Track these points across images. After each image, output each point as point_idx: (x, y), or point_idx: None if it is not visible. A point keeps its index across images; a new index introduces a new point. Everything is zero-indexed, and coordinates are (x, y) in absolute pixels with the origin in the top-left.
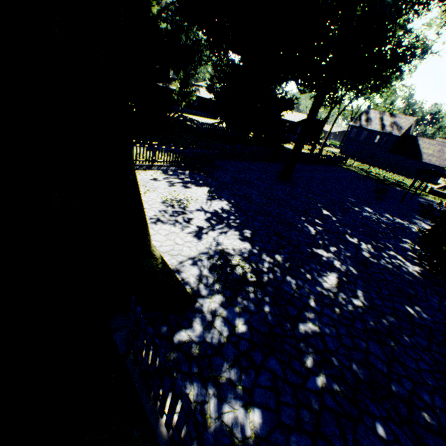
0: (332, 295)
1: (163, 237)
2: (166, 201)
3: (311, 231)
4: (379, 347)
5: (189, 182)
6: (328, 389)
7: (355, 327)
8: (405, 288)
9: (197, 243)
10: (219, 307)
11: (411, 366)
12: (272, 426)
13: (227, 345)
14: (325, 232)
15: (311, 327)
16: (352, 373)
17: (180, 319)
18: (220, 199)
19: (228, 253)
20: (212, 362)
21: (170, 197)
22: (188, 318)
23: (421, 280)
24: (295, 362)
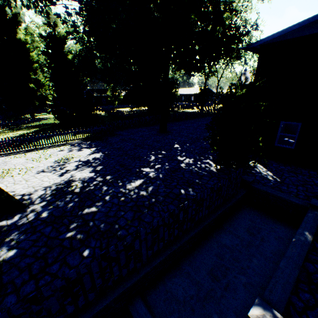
0: (128, 191)
1: (37, 179)
2: (58, 160)
3: (151, 159)
4: (133, 213)
5: (85, 147)
6: (71, 237)
7: (126, 205)
8: (194, 180)
9: (57, 179)
10: (40, 207)
11: (147, 220)
12: (17, 256)
13: (27, 224)
14: (163, 157)
15: (93, 209)
16: (97, 228)
17: (9, 216)
18: (98, 153)
19: (74, 180)
20: (10, 232)
21: (62, 158)
22: (14, 215)
23: (214, 173)
24: (62, 227)
